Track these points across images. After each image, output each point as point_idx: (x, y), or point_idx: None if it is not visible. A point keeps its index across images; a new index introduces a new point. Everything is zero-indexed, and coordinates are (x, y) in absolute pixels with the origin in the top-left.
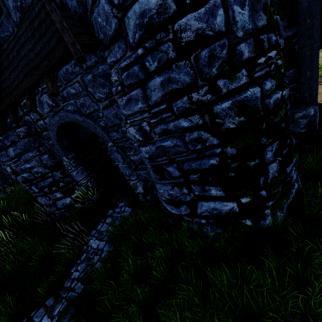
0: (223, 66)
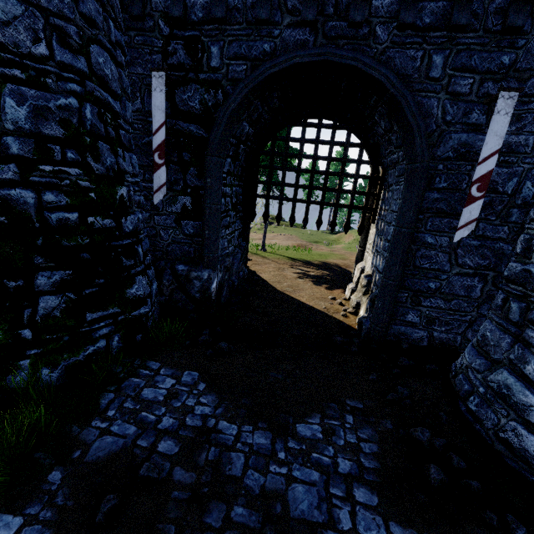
0: None
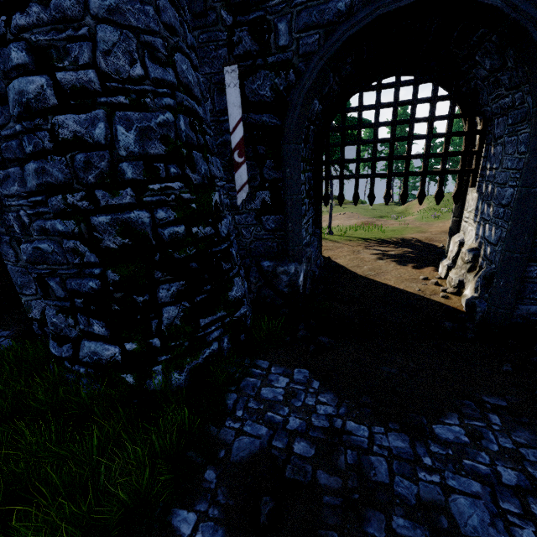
0: (104, 177)
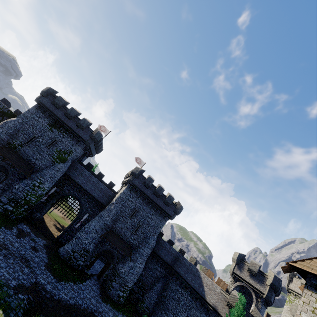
0: (34, 194)
